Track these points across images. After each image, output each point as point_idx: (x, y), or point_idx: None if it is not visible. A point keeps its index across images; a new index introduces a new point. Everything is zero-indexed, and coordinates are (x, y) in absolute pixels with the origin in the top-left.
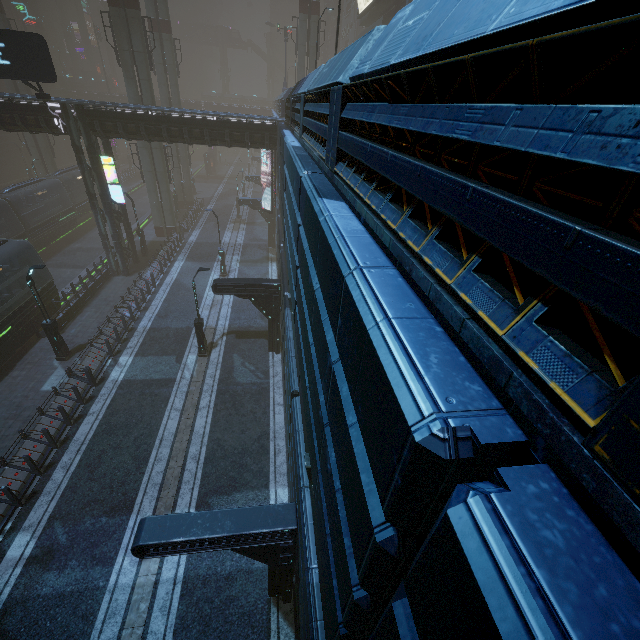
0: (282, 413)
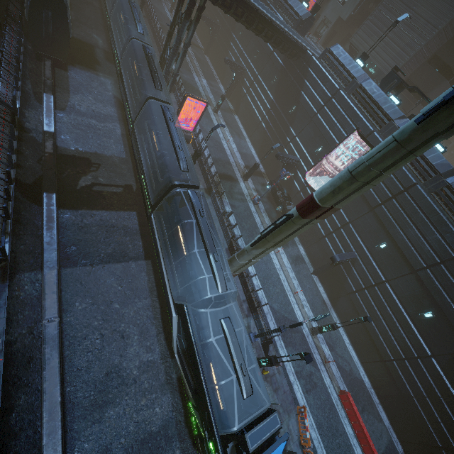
0: (215, 72)
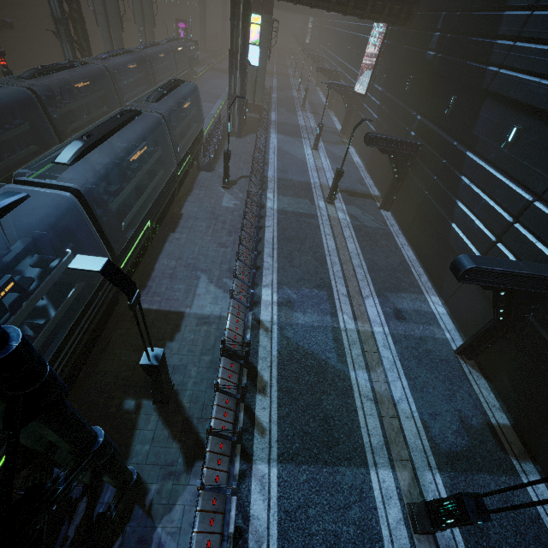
0: (410, 251)
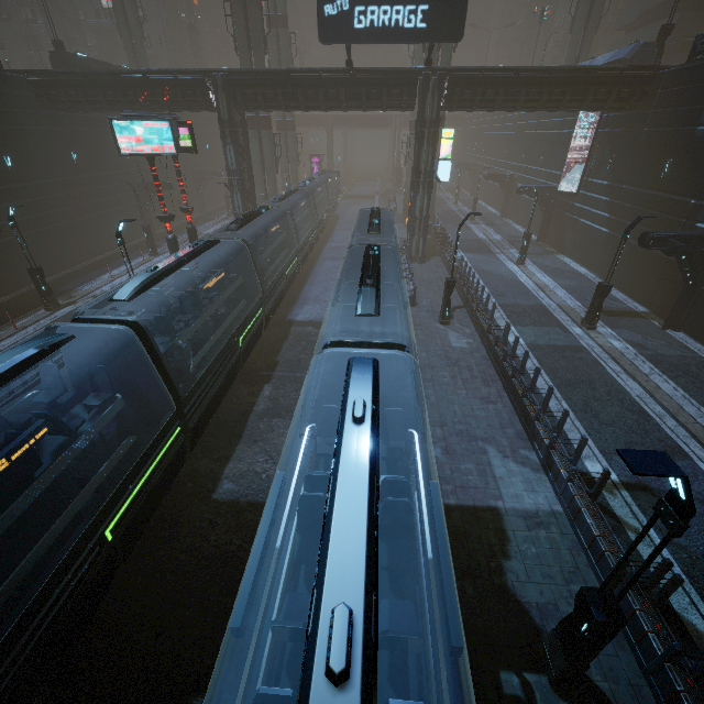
0: None
